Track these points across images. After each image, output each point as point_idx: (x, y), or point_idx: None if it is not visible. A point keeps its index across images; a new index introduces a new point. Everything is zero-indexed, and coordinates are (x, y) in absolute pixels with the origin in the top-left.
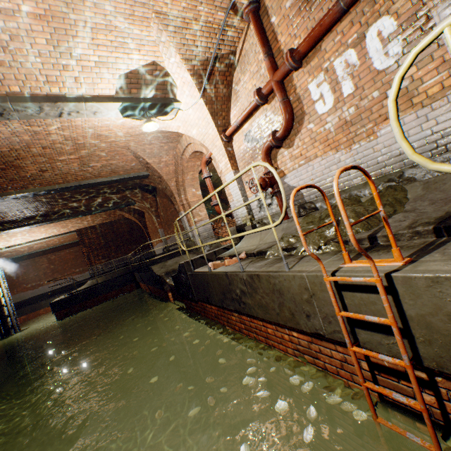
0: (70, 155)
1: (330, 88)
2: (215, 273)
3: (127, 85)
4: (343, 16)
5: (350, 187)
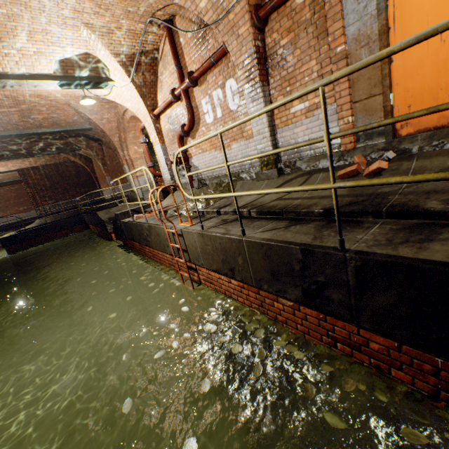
0: (11, 108)
1: (212, 109)
2: (135, 223)
3: (64, 67)
4: (216, 65)
5: (220, 176)
